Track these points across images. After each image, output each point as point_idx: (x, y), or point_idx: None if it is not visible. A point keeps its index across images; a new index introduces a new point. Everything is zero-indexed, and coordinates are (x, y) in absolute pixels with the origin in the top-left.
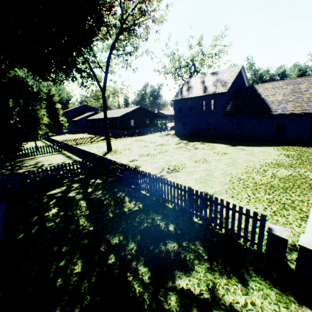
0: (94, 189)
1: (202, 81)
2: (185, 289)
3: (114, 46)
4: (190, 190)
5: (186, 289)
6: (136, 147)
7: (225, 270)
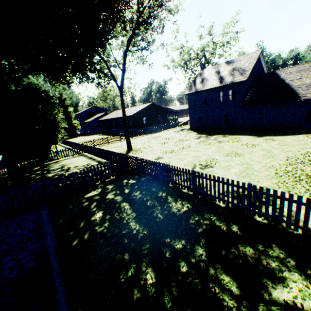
0: (131, 190)
1: (216, 72)
2: (289, 303)
3: (130, 42)
4: (251, 187)
5: (290, 303)
6: (155, 145)
7: None
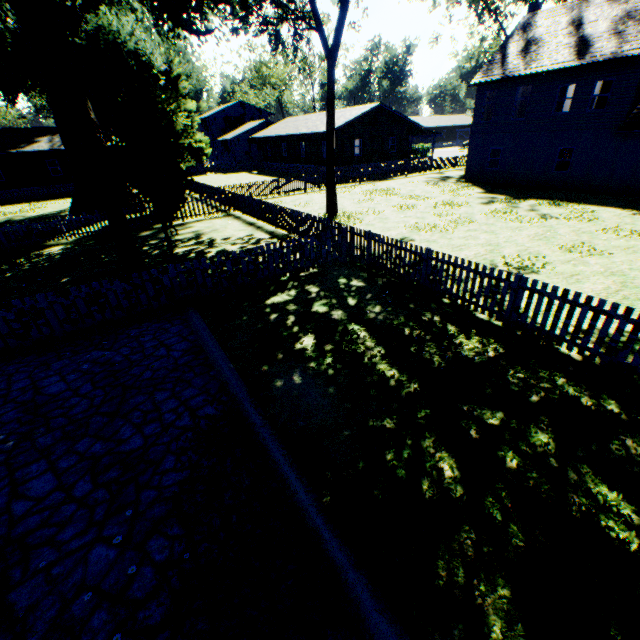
0: (360, 301)
1: (573, 21)
2: None
3: None
4: None
5: None
6: (388, 209)
7: None
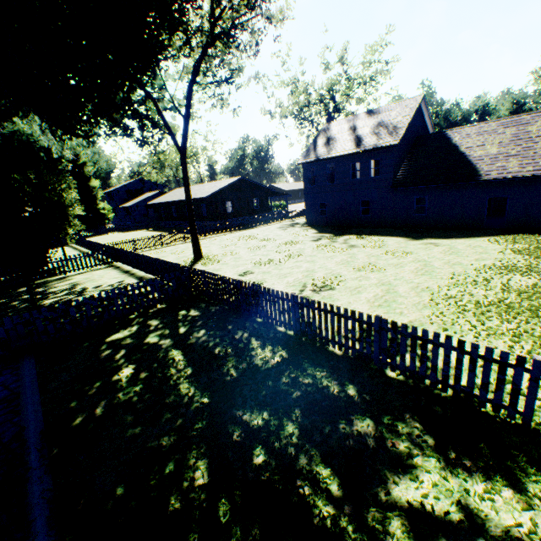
0: (190, 329)
1: (351, 127)
2: (414, 505)
3: (199, 68)
4: (380, 322)
5: (416, 505)
6: (244, 250)
7: (477, 465)
